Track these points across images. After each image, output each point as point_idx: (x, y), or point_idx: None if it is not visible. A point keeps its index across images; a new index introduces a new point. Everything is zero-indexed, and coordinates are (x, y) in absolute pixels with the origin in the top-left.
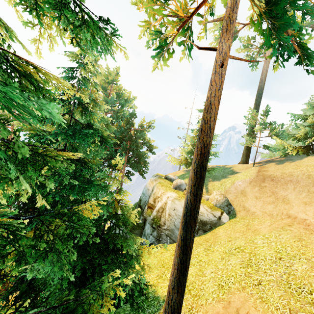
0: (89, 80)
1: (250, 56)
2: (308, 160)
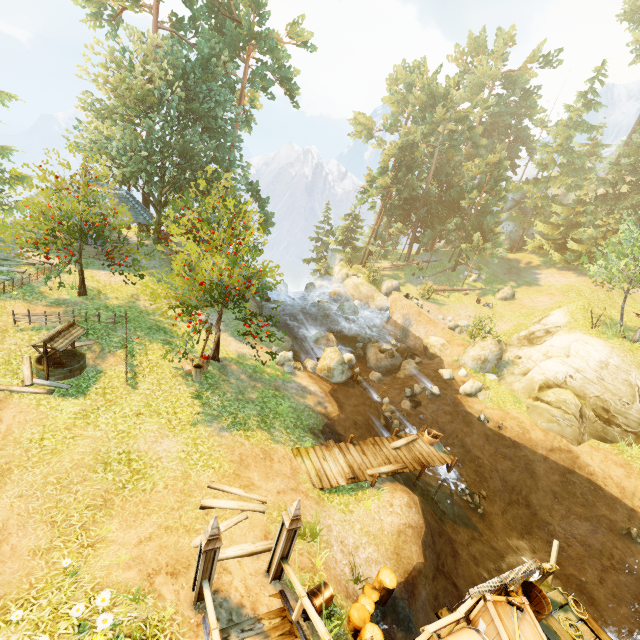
0: None
1: (639, 44)
2: None
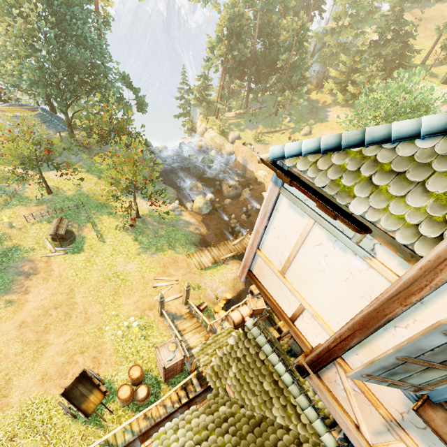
0: None
1: None
2: (438, 6)
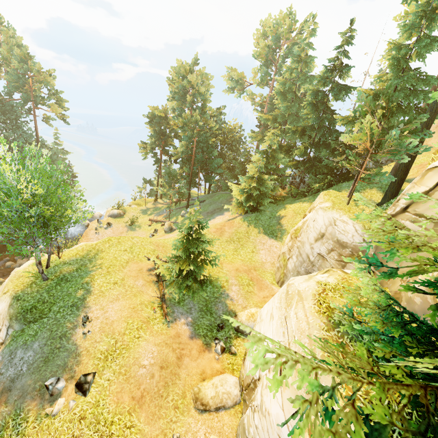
0: (347, 52)
1: None
2: None
